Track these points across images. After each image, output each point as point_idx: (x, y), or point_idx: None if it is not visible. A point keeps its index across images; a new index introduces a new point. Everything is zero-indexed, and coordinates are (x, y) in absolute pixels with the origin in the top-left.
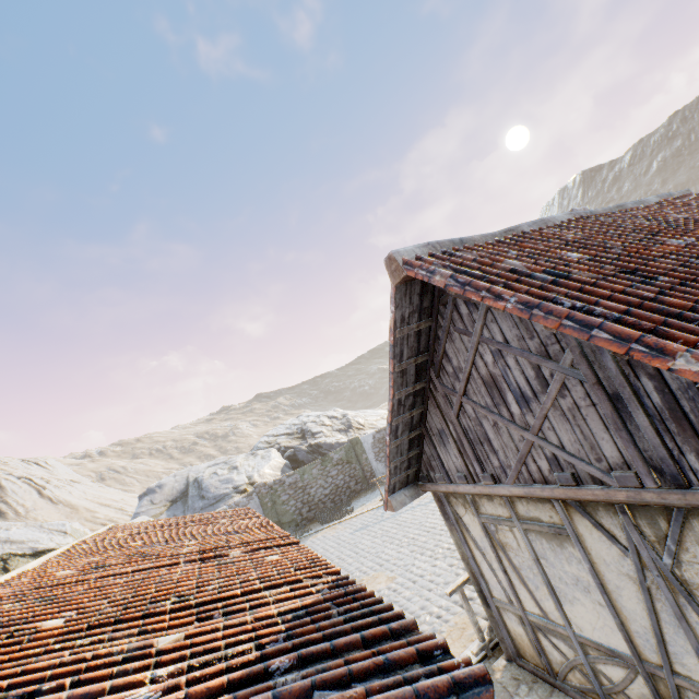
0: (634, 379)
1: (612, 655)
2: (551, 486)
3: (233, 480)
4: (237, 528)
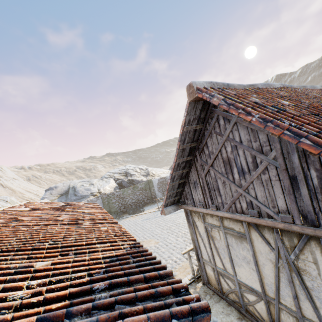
0: (306, 170)
1: (252, 291)
2: (245, 215)
3: (91, 189)
4: (89, 211)
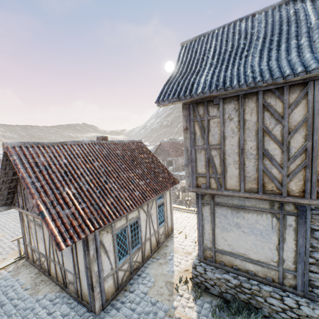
0: None
1: (43, 255)
2: (36, 214)
3: None
4: None
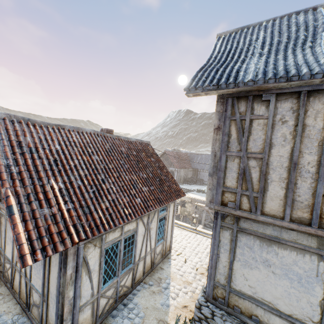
0: None
1: (9, 261)
2: None
3: None
4: None
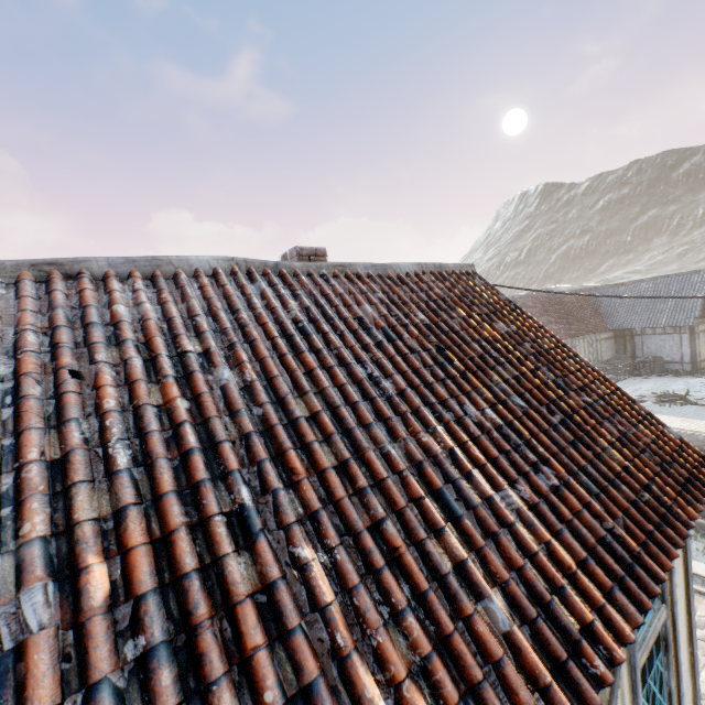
0: None
1: None
2: None
3: None
4: None
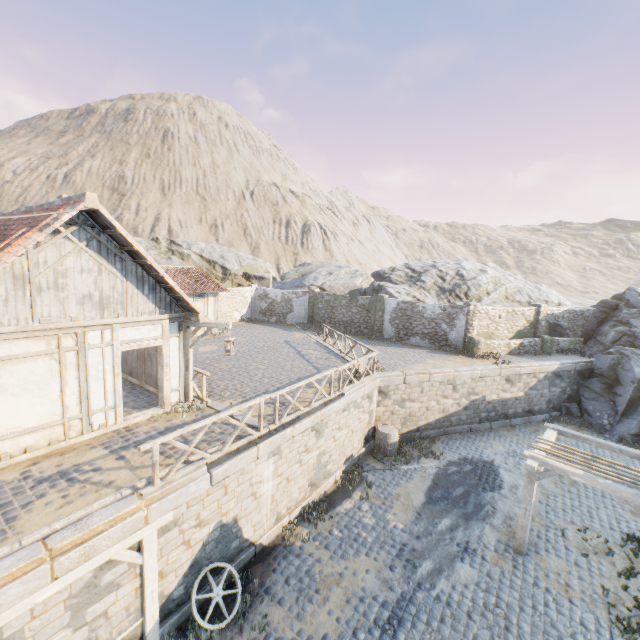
0: None
1: None
2: None
3: (317, 280)
4: None
